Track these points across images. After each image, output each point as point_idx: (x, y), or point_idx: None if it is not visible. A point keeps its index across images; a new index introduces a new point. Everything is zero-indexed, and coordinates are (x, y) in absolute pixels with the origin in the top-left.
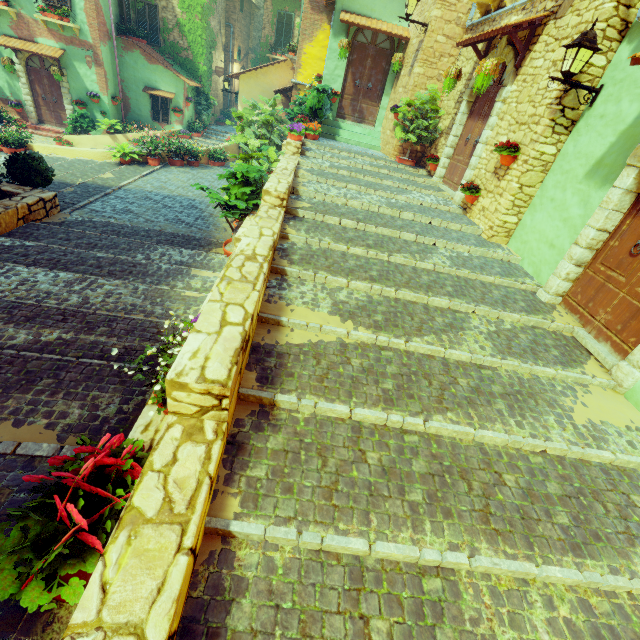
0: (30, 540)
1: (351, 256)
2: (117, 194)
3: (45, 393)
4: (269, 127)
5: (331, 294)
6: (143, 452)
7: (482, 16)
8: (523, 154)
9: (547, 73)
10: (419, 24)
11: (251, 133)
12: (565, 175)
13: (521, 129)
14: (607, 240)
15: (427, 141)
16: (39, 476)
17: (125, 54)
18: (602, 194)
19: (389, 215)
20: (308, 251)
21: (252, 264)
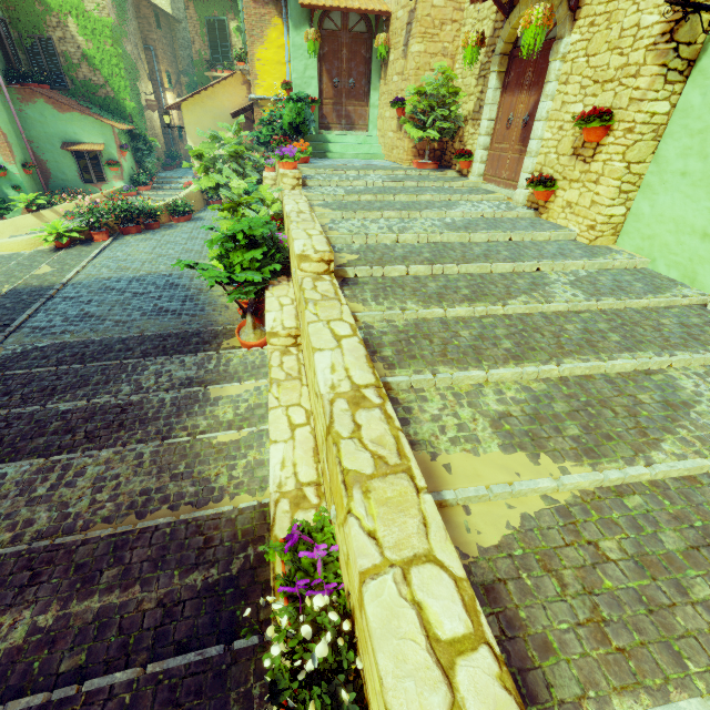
0: None
1: (455, 322)
2: (64, 294)
3: None
4: (239, 159)
5: (475, 405)
6: None
7: None
8: (621, 121)
9: (633, 4)
10: None
11: (231, 172)
12: (698, 136)
13: (607, 89)
14: None
15: (449, 134)
16: None
17: (25, 107)
18: None
19: (456, 242)
20: (396, 333)
21: (369, 415)
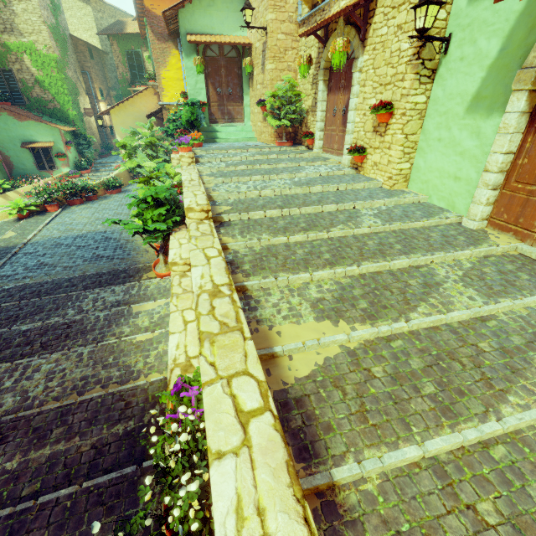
0: None
1: (295, 245)
2: (25, 251)
3: None
4: (153, 147)
5: (302, 295)
6: None
7: (311, 10)
8: (398, 109)
9: (395, 37)
10: (259, 29)
11: (144, 156)
12: (444, 116)
13: (387, 89)
14: (514, 160)
15: (297, 122)
16: None
17: None
18: (492, 122)
19: (301, 193)
20: (254, 255)
21: (221, 301)
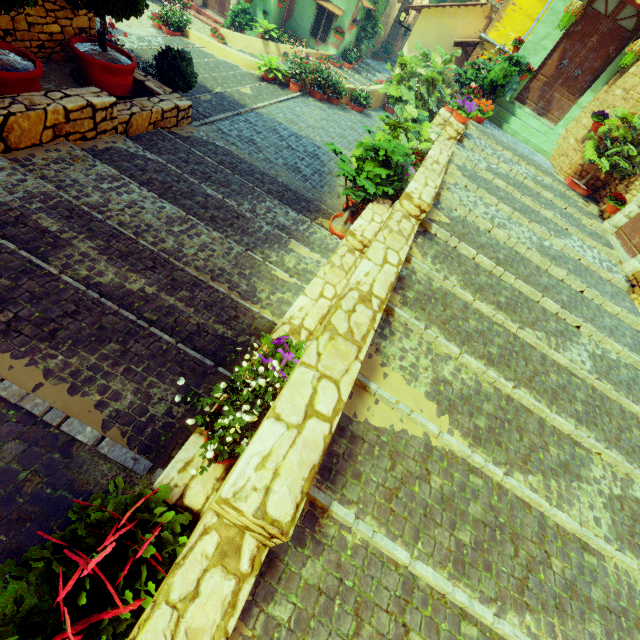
0: (22, 617)
1: (474, 312)
2: (248, 117)
3: (108, 361)
4: (431, 87)
5: (435, 363)
6: (172, 500)
7: None
8: None
9: None
10: None
11: (413, 98)
12: None
13: None
14: None
15: (621, 173)
16: (54, 540)
17: None
18: None
19: (535, 263)
20: (427, 289)
21: (364, 310)
